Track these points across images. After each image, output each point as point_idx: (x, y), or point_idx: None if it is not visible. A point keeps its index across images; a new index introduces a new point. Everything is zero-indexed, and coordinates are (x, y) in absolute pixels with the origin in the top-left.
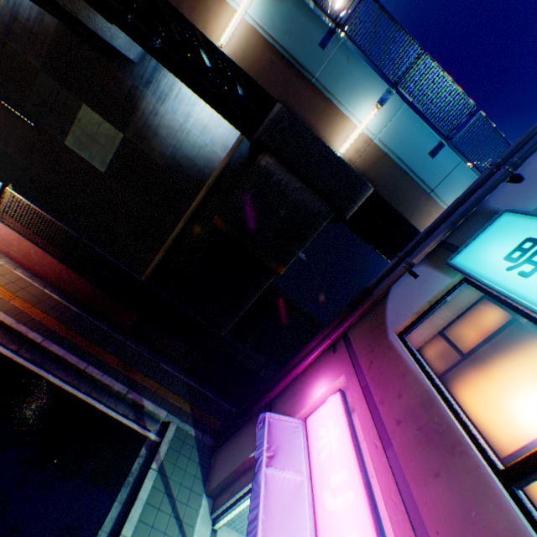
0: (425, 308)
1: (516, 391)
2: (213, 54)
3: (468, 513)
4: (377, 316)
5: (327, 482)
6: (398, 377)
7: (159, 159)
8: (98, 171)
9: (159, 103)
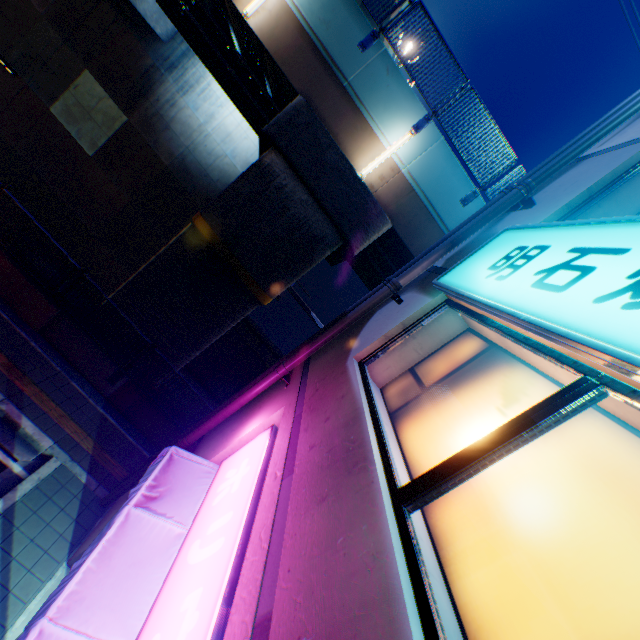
0: (398, 332)
1: (464, 419)
2: (244, 36)
3: (335, 541)
4: (346, 345)
5: (205, 529)
6: (336, 400)
7: (164, 158)
8: (84, 153)
9: (181, 94)
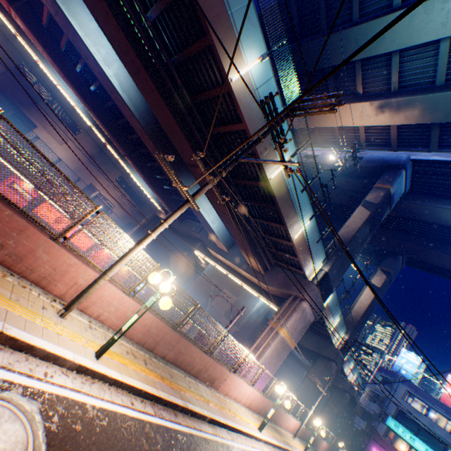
0: (384, 430)
1: (398, 443)
2: None
3: None
4: (376, 431)
5: None
6: (388, 445)
7: None
8: None
9: None
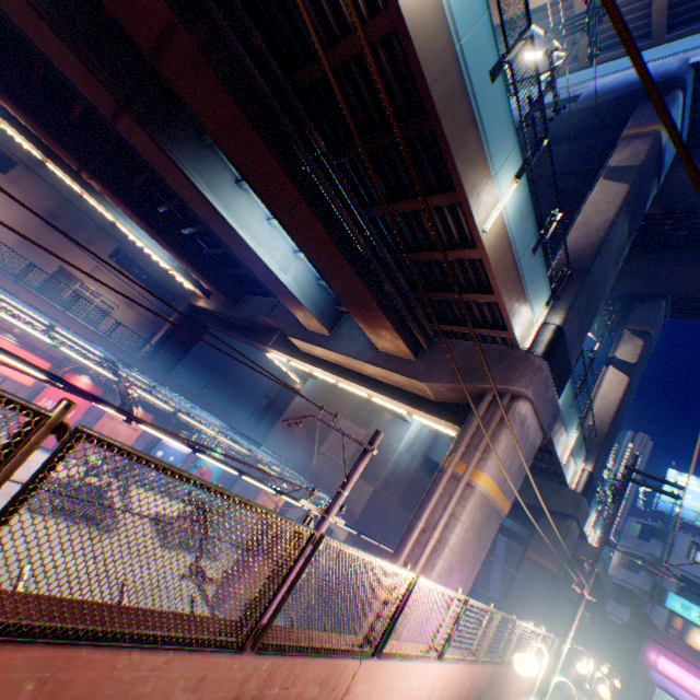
0: (665, 619)
1: (694, 637)
2: None
3: None
4: (650, 623)
5: (681, 678)
6: (677, 643)
7: None
8: None
9: None
